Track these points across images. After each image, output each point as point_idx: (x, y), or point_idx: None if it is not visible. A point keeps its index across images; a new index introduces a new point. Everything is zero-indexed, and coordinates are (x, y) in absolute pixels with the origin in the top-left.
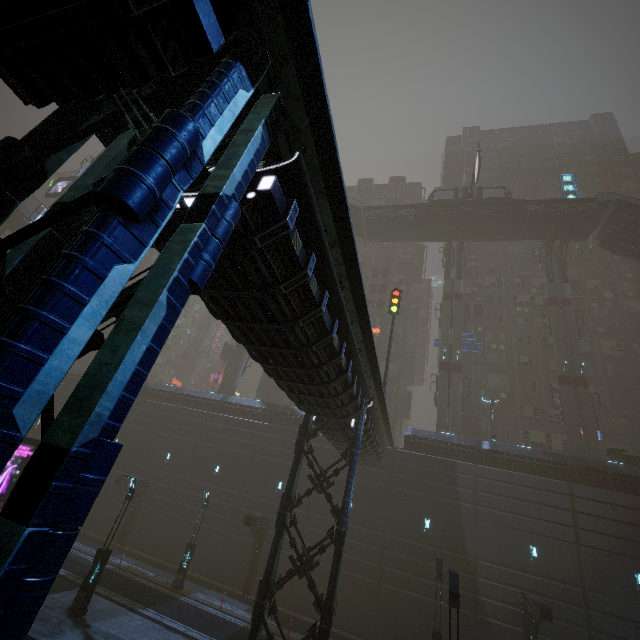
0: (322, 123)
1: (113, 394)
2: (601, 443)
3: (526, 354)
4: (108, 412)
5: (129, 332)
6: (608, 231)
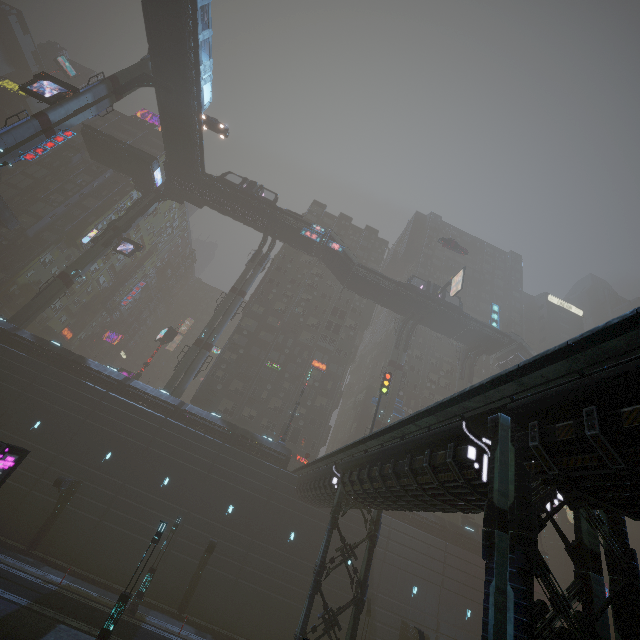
0: None
1: None
2: None
3: None
4: None
5: None
6: (508, 361)
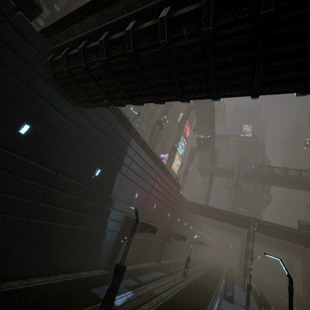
0: None
1: None
2: None
3: None
4: None
5: None
6: None
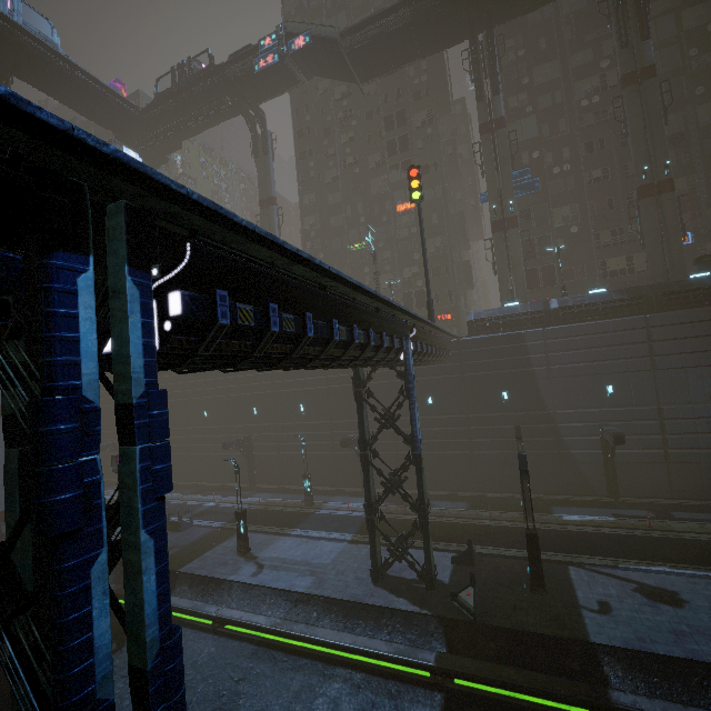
0: (194, 202)
1: (152, 621)
2: (692, 246)
3: (598, 166)
4: (157, 631)
5: (136, 575)
6: None
